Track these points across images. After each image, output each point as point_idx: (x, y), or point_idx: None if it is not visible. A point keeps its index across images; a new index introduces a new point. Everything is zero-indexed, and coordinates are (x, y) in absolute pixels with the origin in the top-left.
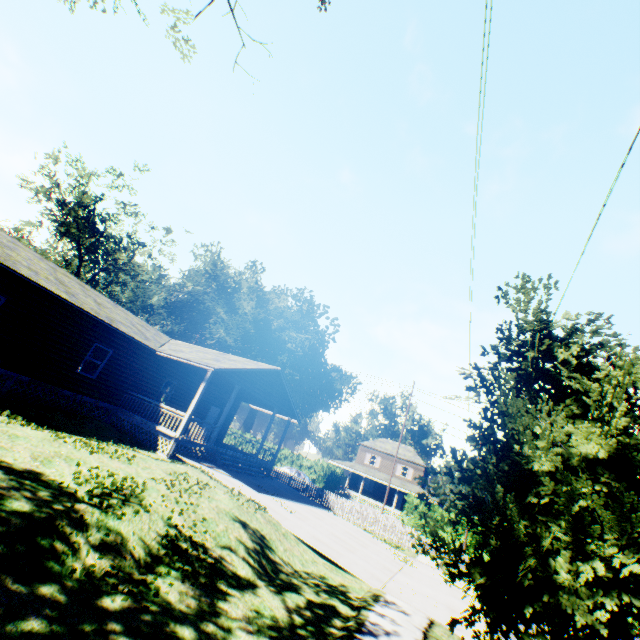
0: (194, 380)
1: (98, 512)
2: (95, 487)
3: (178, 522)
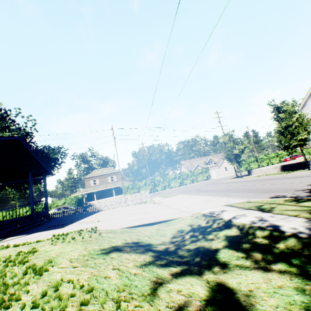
0: None
1: None
2: None
3: None
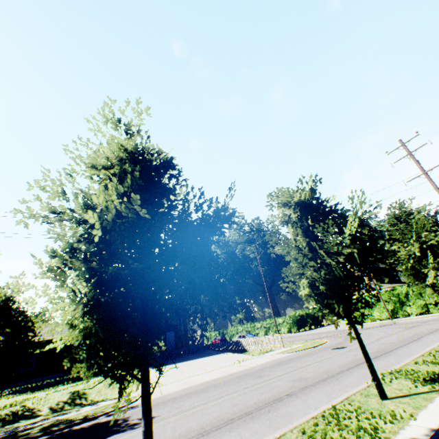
0: None
1: None
2: (5, 406)
3: (29, 405)
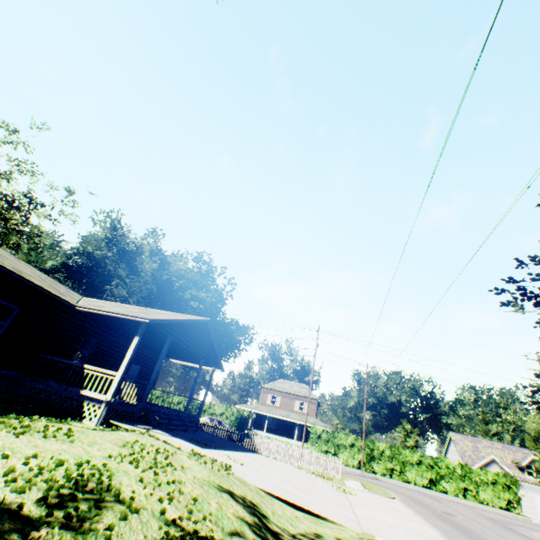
0: (114, 337)
1: (69, 537)
2: (46, 490)
3: (172, 515)
